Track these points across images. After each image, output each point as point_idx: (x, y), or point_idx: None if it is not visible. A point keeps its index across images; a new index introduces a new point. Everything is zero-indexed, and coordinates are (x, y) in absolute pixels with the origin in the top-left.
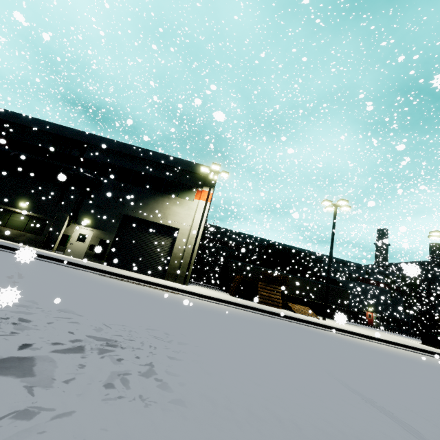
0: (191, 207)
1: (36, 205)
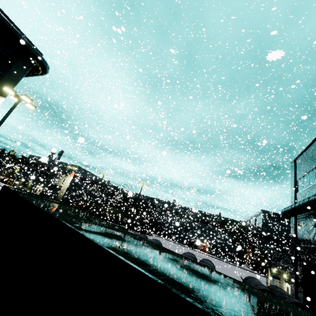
0: (67, 179)
1: (33, 181)
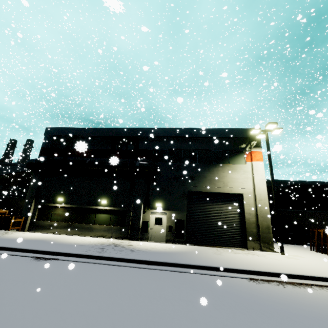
0: (246, 171)
1: (113, 200)
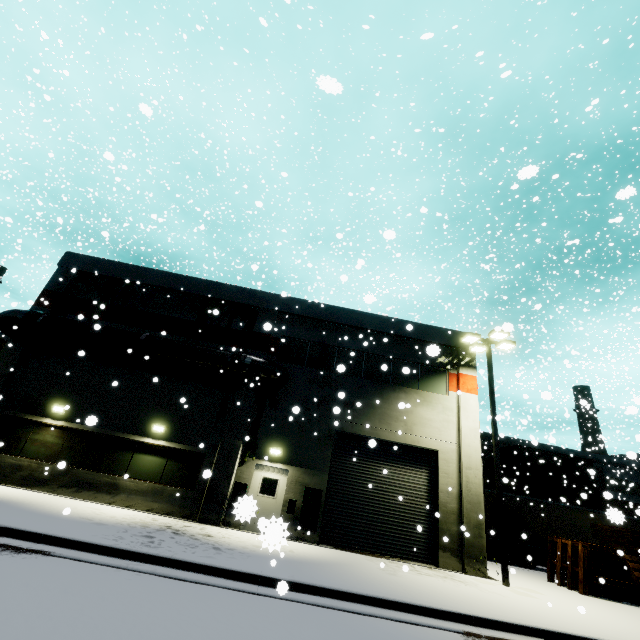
0: (447, 407)
1: (179, 427)
